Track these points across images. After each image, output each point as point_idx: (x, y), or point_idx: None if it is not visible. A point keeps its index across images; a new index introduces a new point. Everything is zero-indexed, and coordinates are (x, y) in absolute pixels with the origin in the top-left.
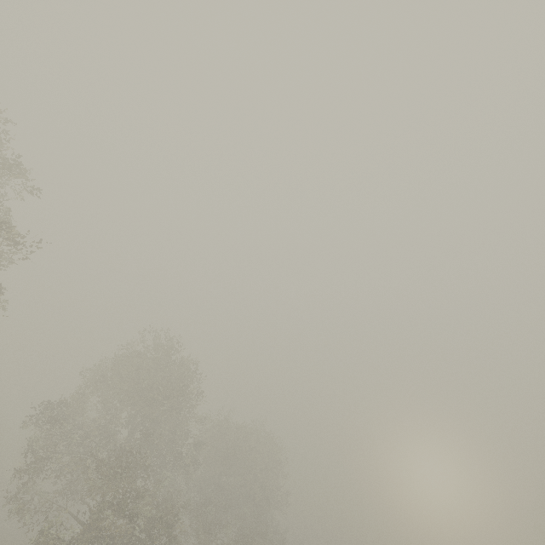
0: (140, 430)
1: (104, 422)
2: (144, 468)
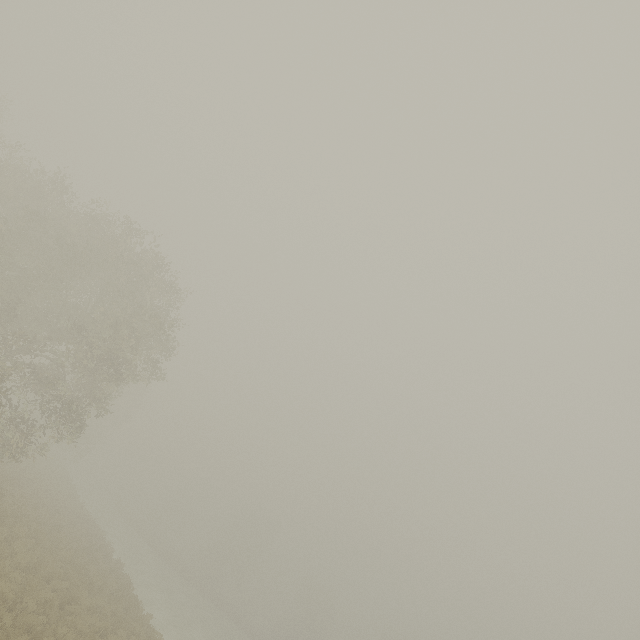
0: None
1: None
2: None
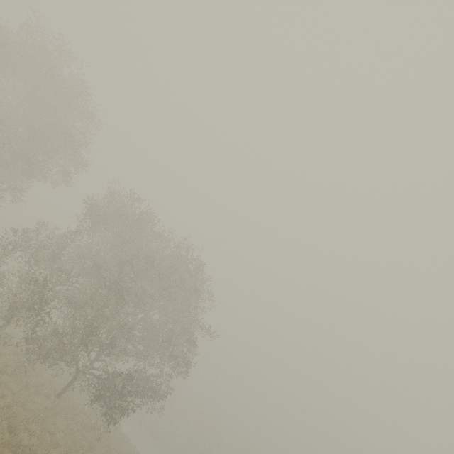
0: None
1: None
2: None
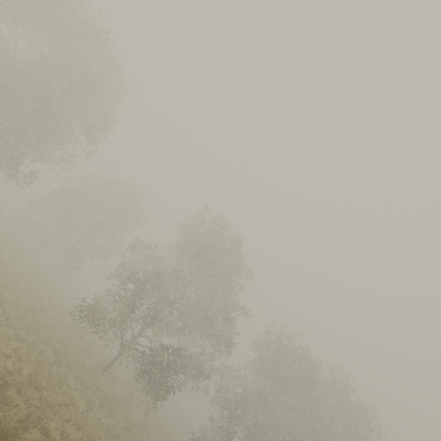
0: (174, 271)
1: (173, 276)
2: (169, 304)
